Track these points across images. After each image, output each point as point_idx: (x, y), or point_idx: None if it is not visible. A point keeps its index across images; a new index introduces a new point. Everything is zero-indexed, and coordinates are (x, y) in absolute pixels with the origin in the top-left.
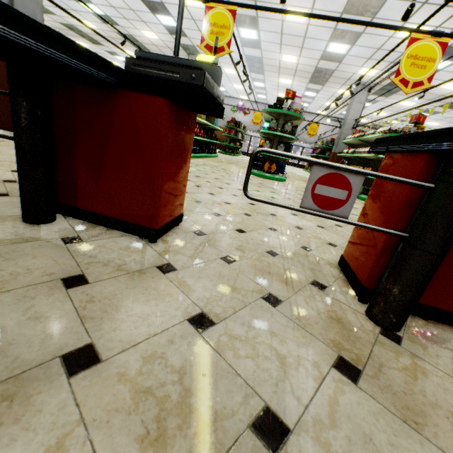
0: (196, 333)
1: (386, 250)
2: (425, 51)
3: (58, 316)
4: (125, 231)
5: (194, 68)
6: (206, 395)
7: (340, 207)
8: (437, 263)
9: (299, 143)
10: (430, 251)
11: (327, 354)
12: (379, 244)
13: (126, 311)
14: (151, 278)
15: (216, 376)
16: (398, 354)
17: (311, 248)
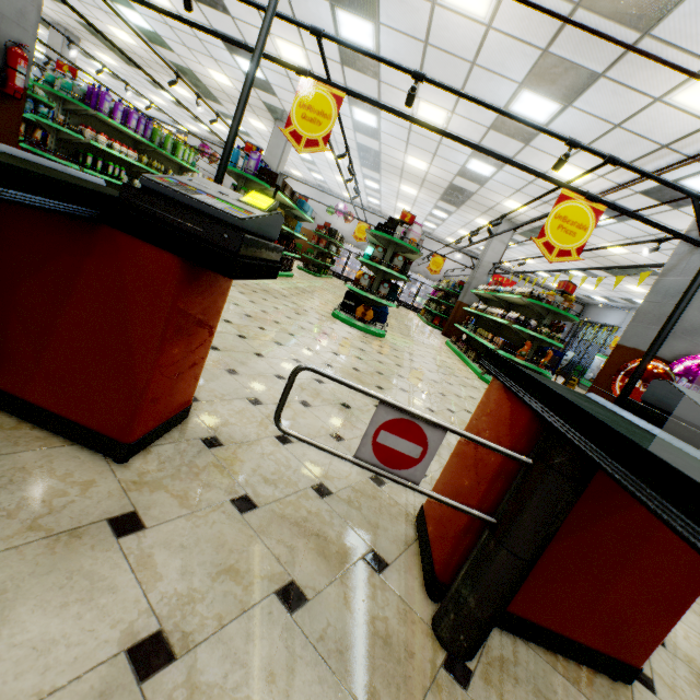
0: (133, 683)
1: (470, 531)
2: (576, 214)
3: None
4: (73, 439)
5: (229, 223)
6: None
7: (410, 467)
8: (527, 571)
9: (416, 276)
10: (519, 554)
11: None
12: (464, 517)
13: (12, 633)
14: (90, 548)
15: None
16: None
17: (385, 480)
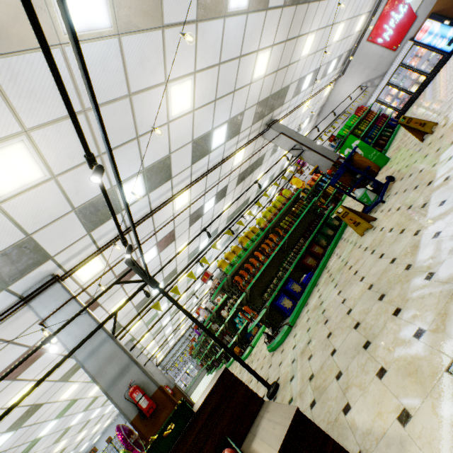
0: None
1: None
2: None
3: None
4: None
5: None
6: None
7: None
8: None
9: None
10: None
11: None
12: None
13: None
14: None
15: None
16: None
17: None
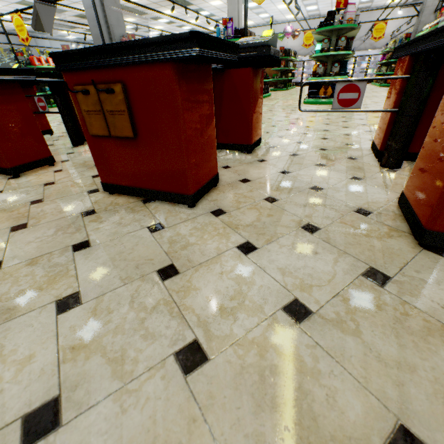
0: (283, 175)
1: (390, 124)
2: None
3: (229, 174)
4: (234, 150)
5: (264, 46)
6: (291, 185)
7: (355, 104)
8: (414, 121)
9: (364, 52)
10: (408, 115)
11: (347, 176)
12: (387, 122)
13: (252, 172)
14: (256, 164)
15: (294, 182)
16: (390, 175)
17: (353, 144)
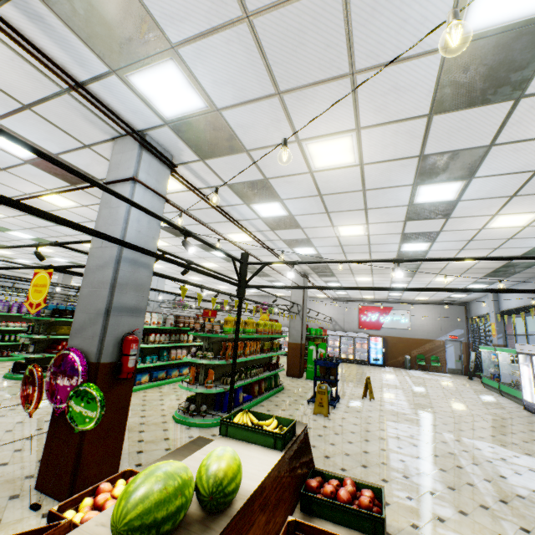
0: None
1: None
2: (42, 280)
3: None
4: None
5: None
6: None
7: None
8: None
9: None
10: None
11: None
12: None
13: None
14: None
15: None
16: None
17: None
